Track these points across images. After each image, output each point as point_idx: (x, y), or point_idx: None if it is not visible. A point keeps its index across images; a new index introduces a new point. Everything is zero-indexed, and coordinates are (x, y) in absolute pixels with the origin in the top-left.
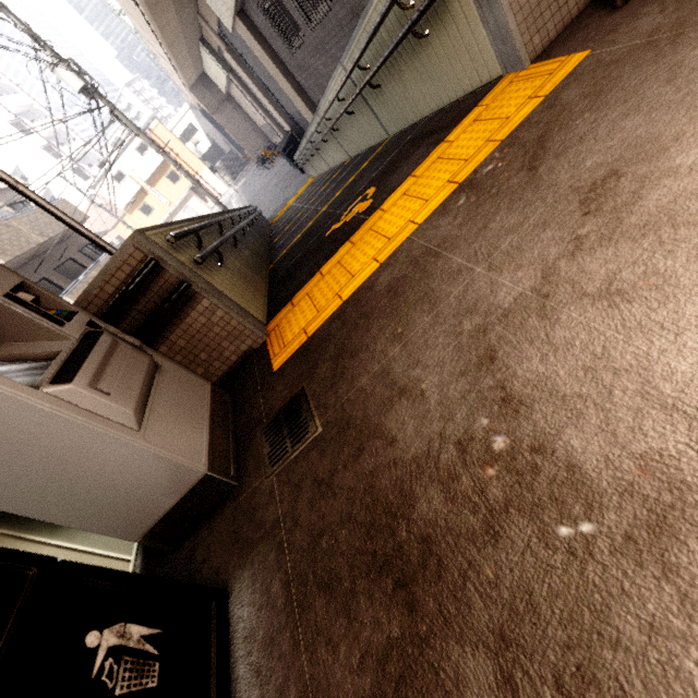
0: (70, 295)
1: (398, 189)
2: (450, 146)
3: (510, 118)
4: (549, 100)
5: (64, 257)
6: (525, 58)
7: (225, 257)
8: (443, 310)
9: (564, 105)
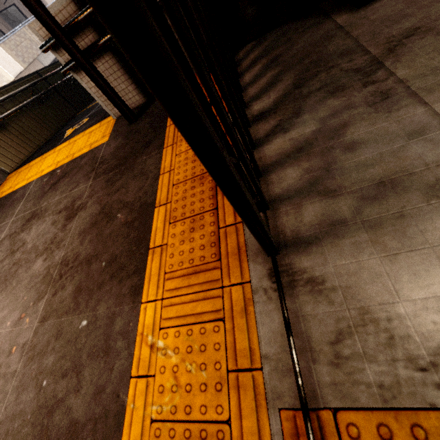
0: (3, 44)
1: (64, 143)
2: (80, 139)
3: (83, 149)
4: (85, 155)
5: (9, 3)
6: (112, 115)
7: (15, 120)
8: (0, 226)
9: (79, 164)
